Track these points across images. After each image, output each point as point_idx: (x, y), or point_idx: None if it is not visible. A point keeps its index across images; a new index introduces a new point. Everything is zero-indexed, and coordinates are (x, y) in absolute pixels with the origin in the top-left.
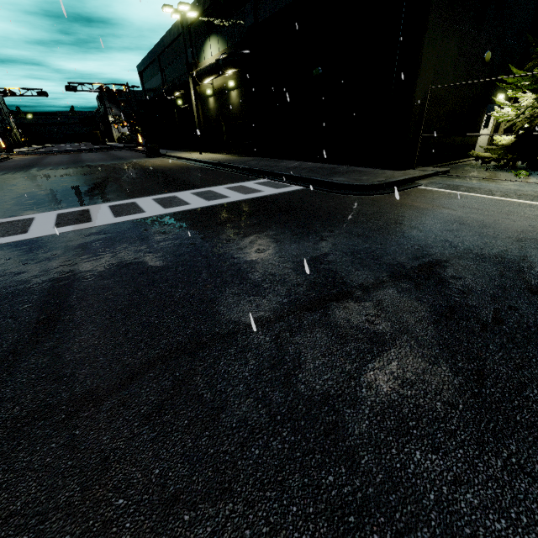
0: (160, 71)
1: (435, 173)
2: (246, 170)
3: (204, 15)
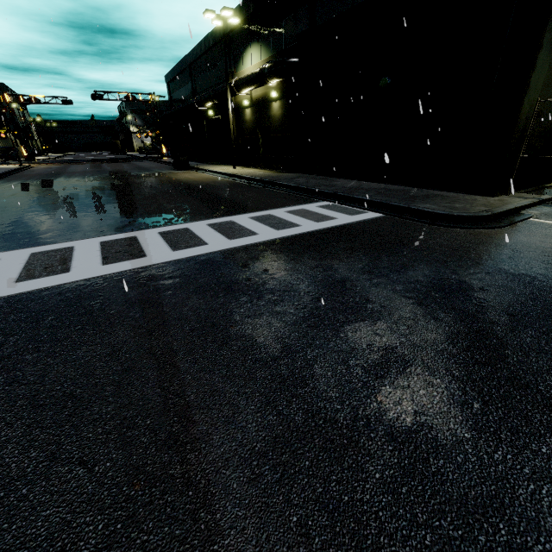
0: (191, 80)
1: (539, 201)
2: (298, 189)
3: (246, 22)
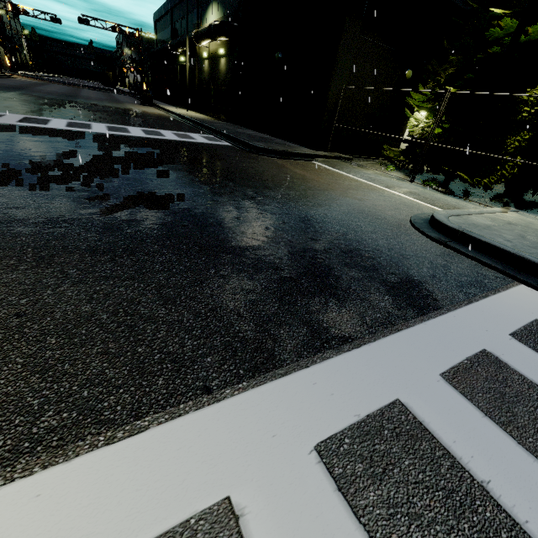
0: (172, 24)
1: (337, 157)
2: (206, 127)
3: None
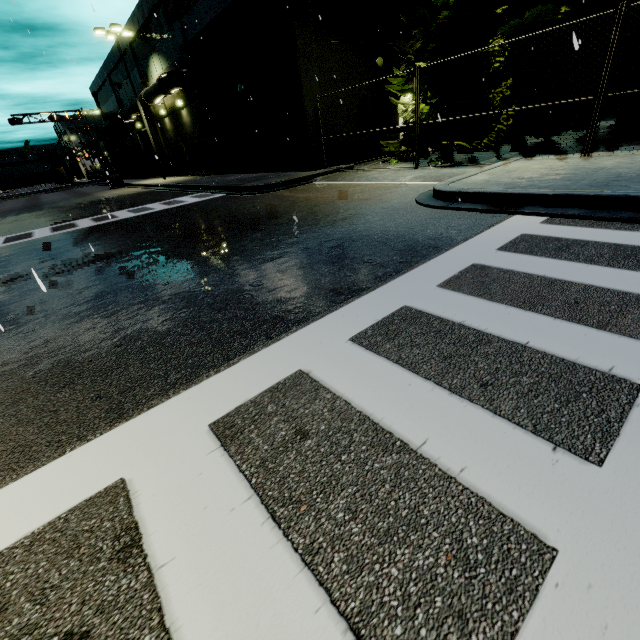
0: (114, 92)
1: (336, 170)
2: (192, 187)
3: (142, 33)
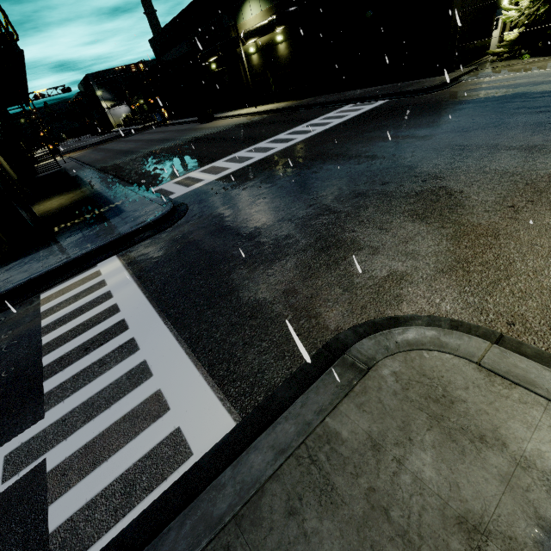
0: (185, 40)
1: (469, 71)
2: (327, 104)
3: None
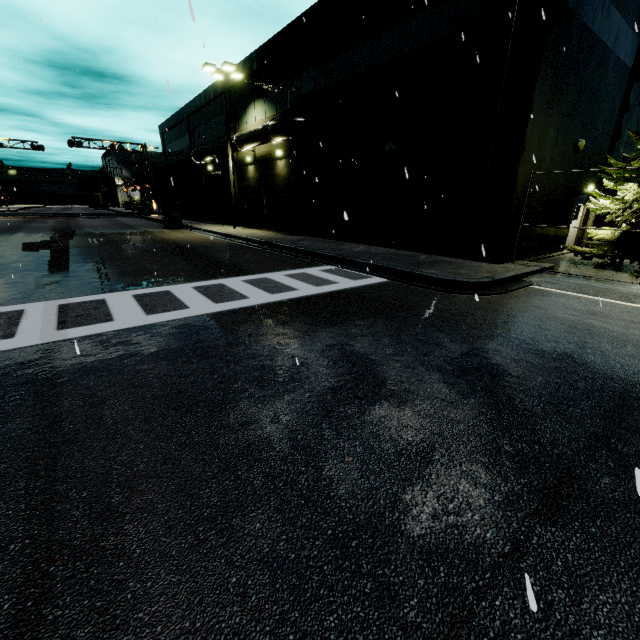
0: (189, 132)
1: (541, 269)
2: (302, 252)
3: (250, 78)
